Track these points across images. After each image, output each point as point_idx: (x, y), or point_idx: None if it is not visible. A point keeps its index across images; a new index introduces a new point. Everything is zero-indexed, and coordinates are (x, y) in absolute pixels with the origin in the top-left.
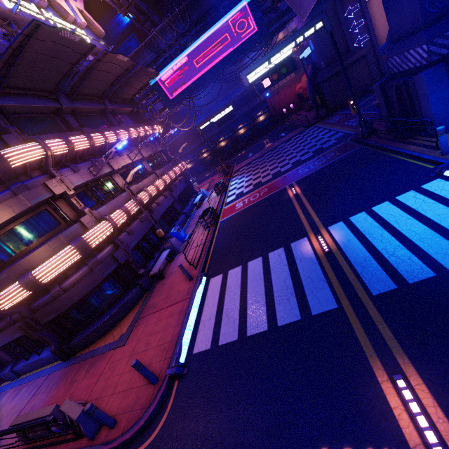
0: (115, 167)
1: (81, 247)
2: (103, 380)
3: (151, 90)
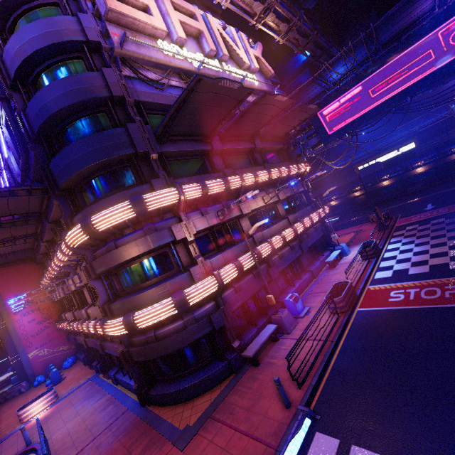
0: (244, 211)
1: (179, 303)
2: None
3: (308, 125)
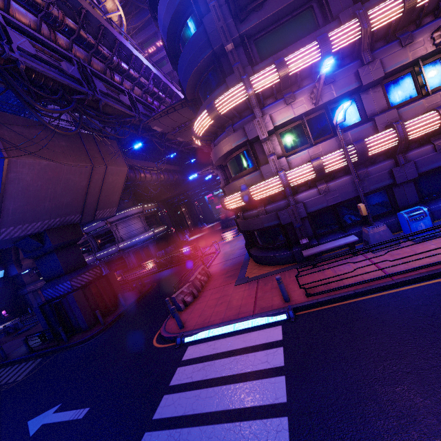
0: (367, 79)
1: (244, 197)
2: (212, 291)
3: None
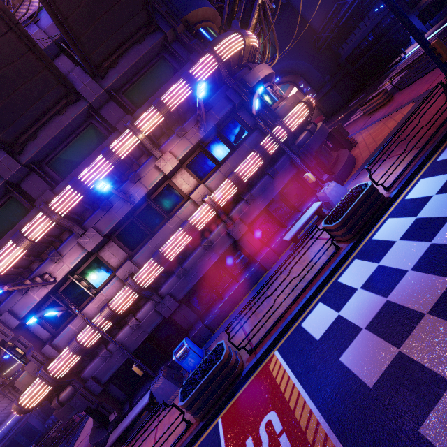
0: (90, 245)
1: (17, 411)
2: None
3: None
